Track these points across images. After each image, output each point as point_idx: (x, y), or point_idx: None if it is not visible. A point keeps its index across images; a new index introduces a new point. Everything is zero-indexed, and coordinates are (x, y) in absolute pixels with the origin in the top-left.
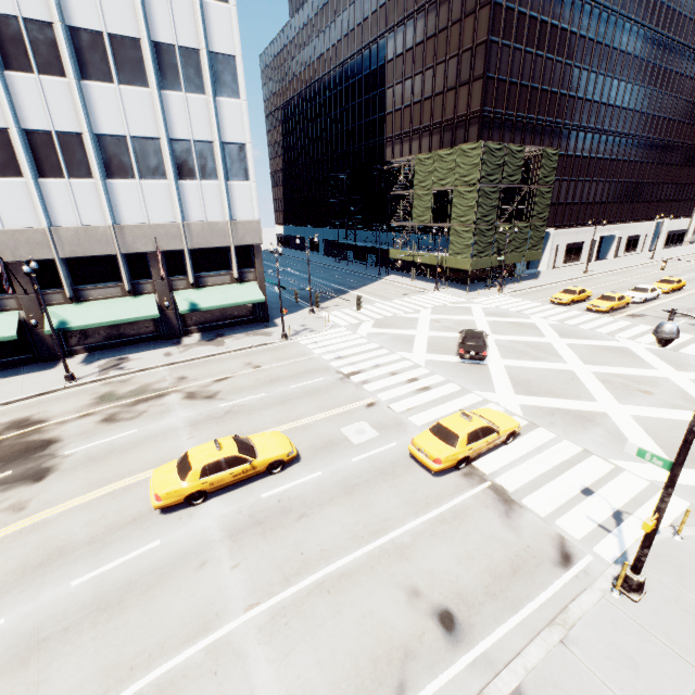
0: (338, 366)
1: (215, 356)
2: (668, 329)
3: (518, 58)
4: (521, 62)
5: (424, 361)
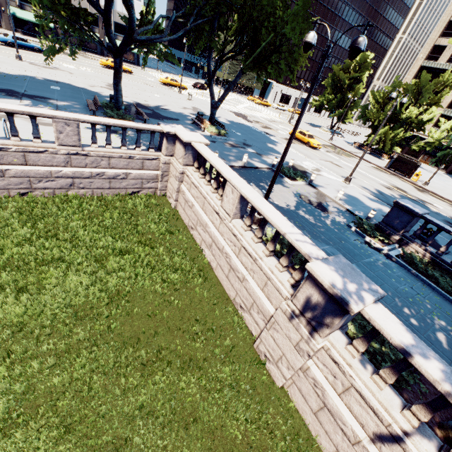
0: (155, 76)
1: None
2: (184, 41)
3: None
4: None
5: None
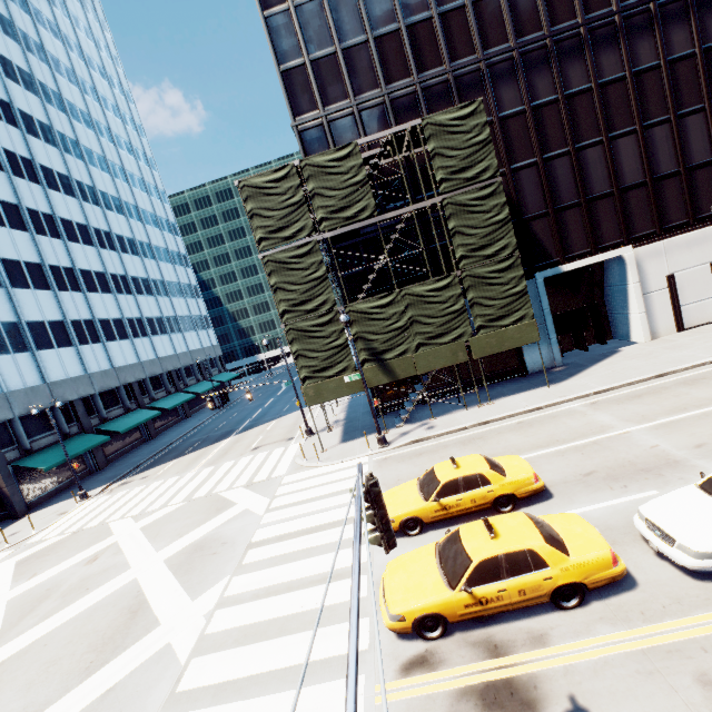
0: None
1: None
2: None
3: (348, 1)
4: (358, 2)
5: None
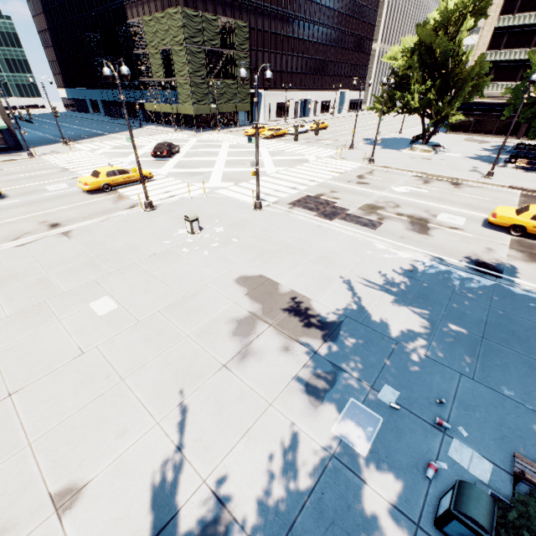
0: (65, 166)
1: None
2: (104, 70)
3: None
4: None
5: (130, 161)
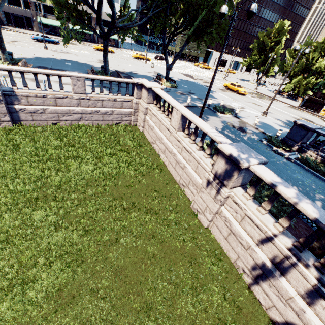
0: (129, 54)
1: None
2: (148, 26)
3: None
4: None
5: None
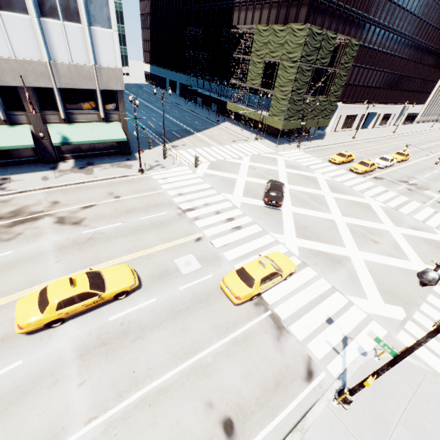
0: (178, 202)
1: (85, 184)
2: (432, 278)
3: None
4: None
5: (240, 203)
